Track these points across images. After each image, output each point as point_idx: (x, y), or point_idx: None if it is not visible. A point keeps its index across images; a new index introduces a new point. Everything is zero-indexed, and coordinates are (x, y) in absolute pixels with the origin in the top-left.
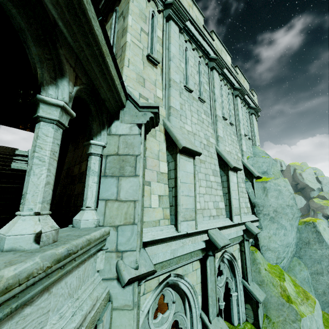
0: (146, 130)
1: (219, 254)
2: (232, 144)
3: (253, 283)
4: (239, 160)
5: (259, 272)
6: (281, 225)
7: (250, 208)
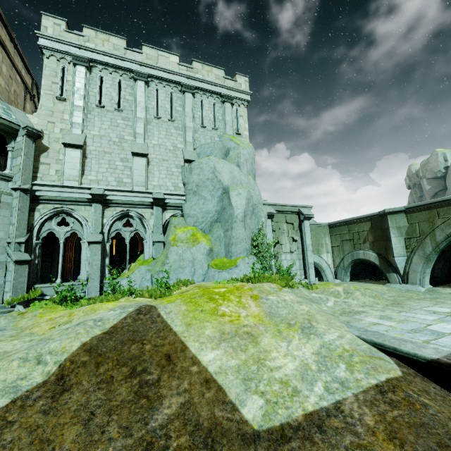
0: (32, 138)
1: (119, 209)
2: (167, 138)
3: (161, 235)
4: (178, 150)
5: (170, 229)
6: (202, 197)
7: (182, 188)
